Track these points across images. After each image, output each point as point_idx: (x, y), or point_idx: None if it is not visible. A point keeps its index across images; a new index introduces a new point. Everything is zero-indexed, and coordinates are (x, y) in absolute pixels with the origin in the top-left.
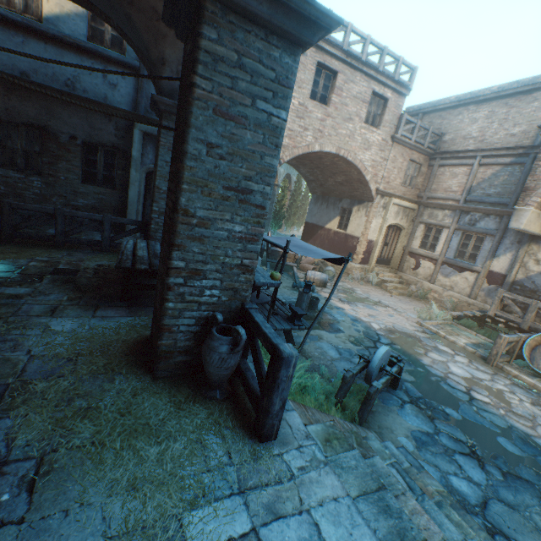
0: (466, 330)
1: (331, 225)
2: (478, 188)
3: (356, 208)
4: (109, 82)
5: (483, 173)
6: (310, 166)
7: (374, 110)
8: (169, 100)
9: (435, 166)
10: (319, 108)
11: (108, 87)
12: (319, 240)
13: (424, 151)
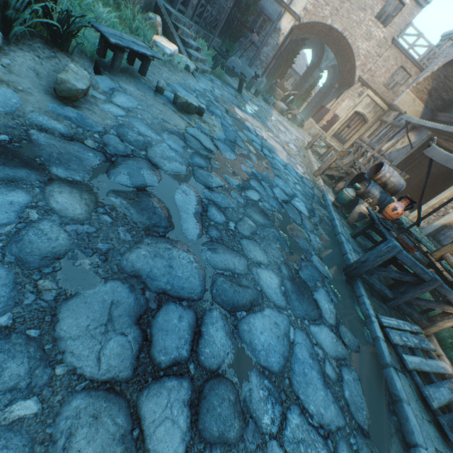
0: None
1: (328, 105)
2: None
3: (345, 92)
4: None
5: None
6: (340, 55)
7: (390, 11)
8: None
9: None
10: None
11: None
12: (317, 115)
13: (418, 65)
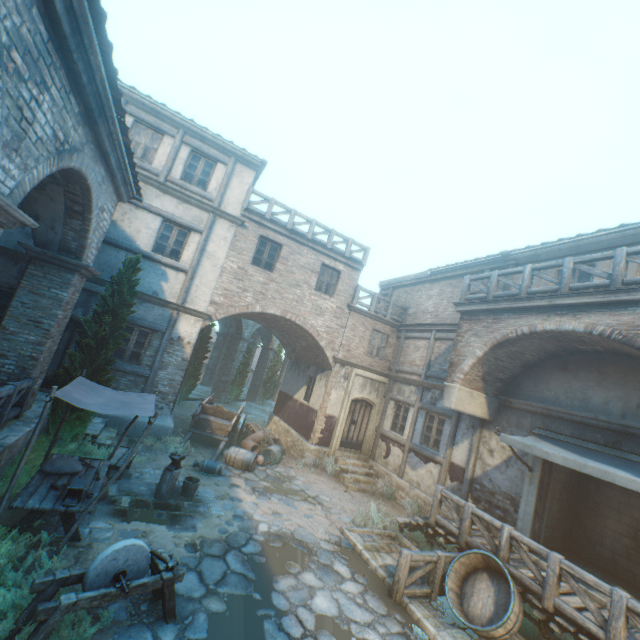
0: (410, 547)
1: (299, 395)
2: (436, 362)
3: (319, 376)
4: (27, 233)
5: (439, 347)
6: (278, 329)
7: (327, 279)
8: (38, 248)
9: (402, 338)
10: (261, 273)
11: (25, 236)
12: (287, 412)
13: (389, 322)
